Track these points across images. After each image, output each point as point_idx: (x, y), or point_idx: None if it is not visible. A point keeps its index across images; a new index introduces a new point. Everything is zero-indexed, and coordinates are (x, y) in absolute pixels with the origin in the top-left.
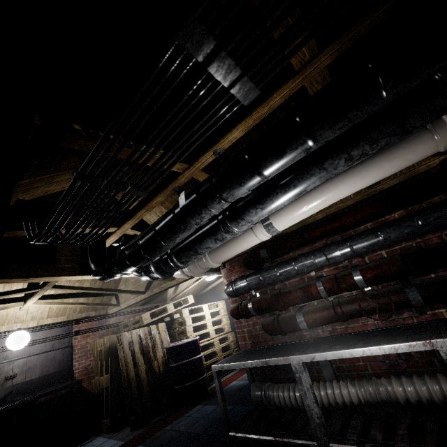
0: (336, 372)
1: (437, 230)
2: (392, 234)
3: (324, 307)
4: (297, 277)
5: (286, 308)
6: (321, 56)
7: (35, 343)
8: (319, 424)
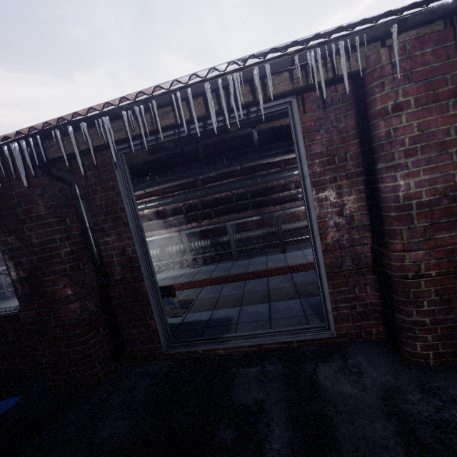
0: None
1: None
2: None
3: None
4: None
5: None
6: None
7: None
8: (5, 285)
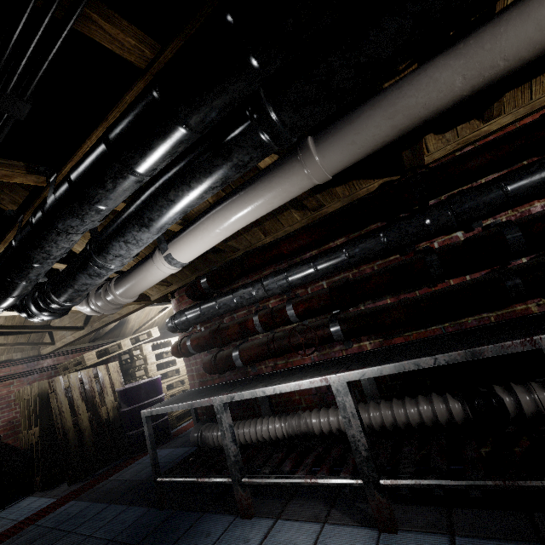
0: (275, 408)
1: (371, 261)
2: (324, 265)
3: (259, 343)
4: (245, 309)
5: (224, 345)
6: (167, 54)
7: None
8: (234, 462)
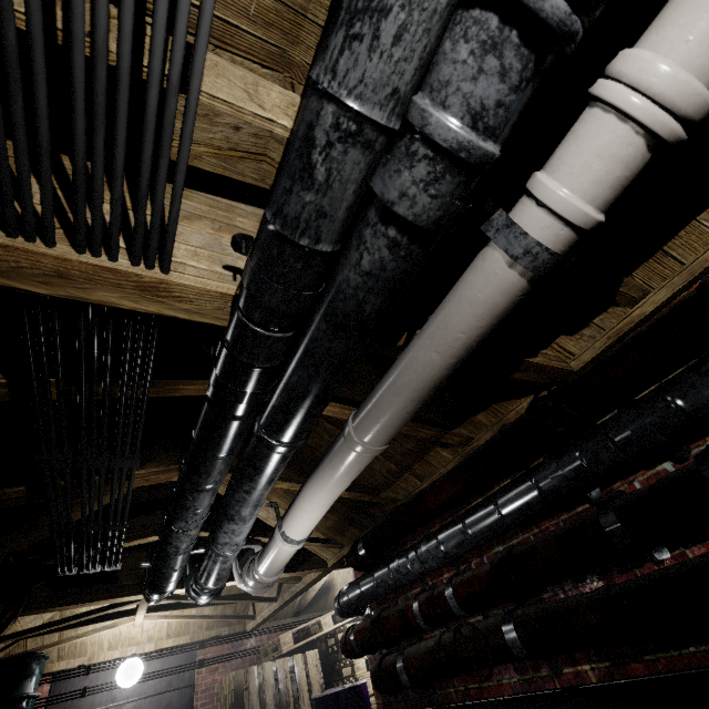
0: None
1: (553, 514)
2: (476, 526)
3: (425, 648)
4: (418, 586)
5: (388, 644)
6: None
7: (148, 677)
8: None
